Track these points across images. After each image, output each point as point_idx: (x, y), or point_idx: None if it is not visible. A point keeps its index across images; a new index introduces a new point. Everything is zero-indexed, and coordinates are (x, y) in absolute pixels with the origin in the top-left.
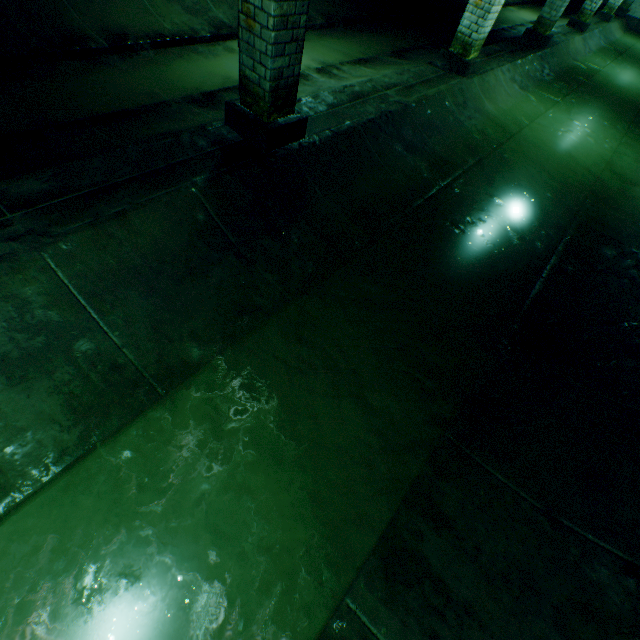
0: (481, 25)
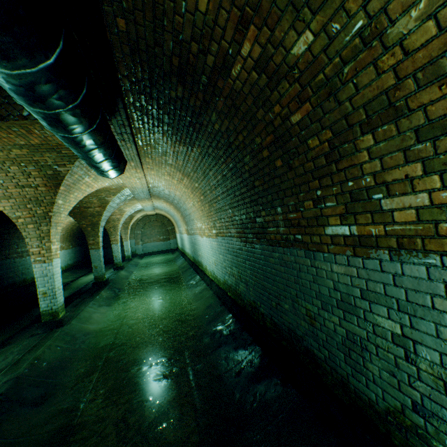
0: (55, 301)
